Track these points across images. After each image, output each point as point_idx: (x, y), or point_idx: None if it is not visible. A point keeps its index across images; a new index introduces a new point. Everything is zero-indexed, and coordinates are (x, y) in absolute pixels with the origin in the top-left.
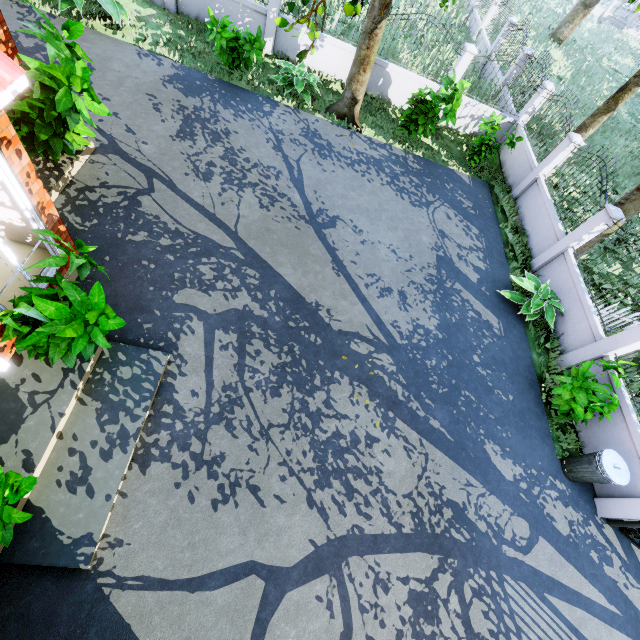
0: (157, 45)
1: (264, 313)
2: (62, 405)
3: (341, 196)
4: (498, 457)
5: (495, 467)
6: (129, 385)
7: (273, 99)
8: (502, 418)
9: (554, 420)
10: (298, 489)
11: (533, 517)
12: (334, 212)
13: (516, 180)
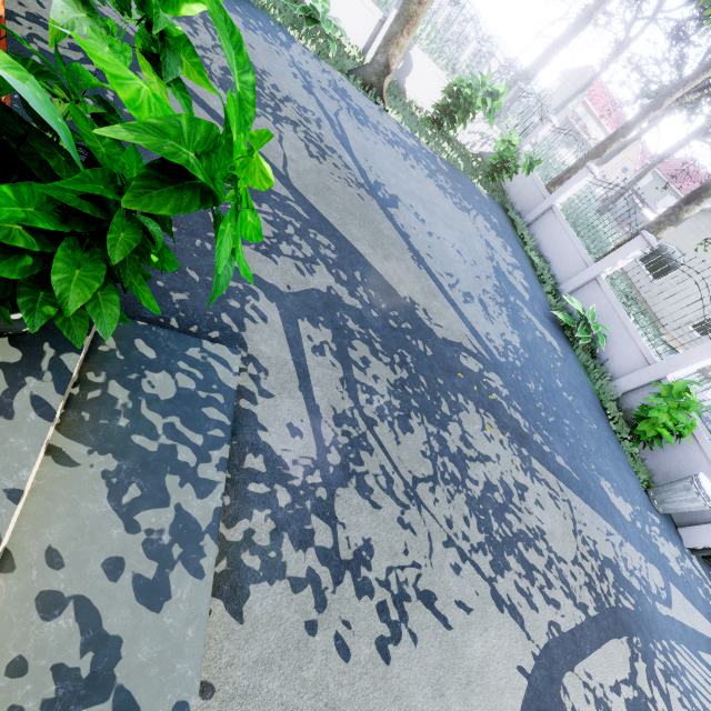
0: None
1: (356, 303)
2: (14, 466)
3: (392, 174)
4: (613, 495)
5: (616, 507)
6: (175, 413)
7: (287, 31)
8: (599, 450)
9: (625, 449)
10: (478, 582)
11: (657, 561)
12: (392, 190)
13: (526, 207)
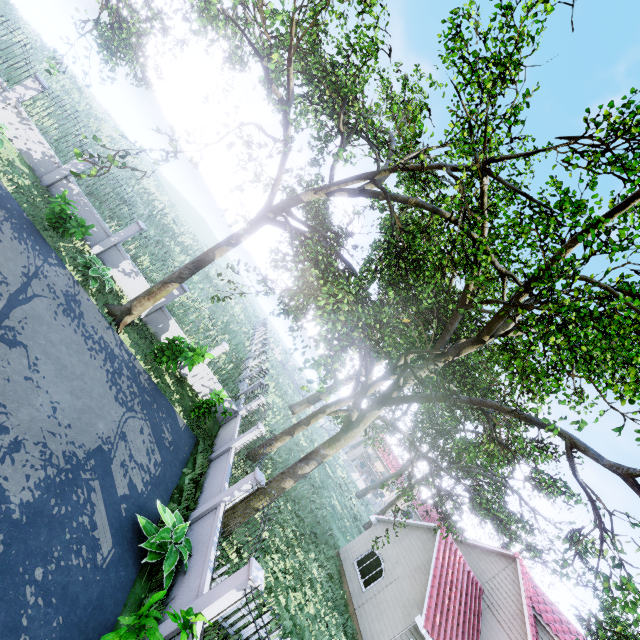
0: (4, 174)
1: None
2: None
3: (50, 340)
4: None
5: None
6: None
7: (65, 264)
8: None
9: None
10: None
11: None
12: (26, 340)
13: (219, 448)
